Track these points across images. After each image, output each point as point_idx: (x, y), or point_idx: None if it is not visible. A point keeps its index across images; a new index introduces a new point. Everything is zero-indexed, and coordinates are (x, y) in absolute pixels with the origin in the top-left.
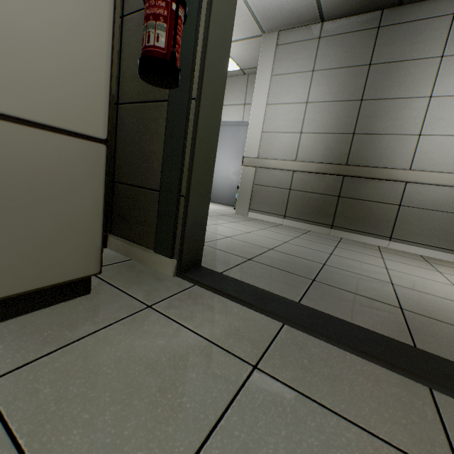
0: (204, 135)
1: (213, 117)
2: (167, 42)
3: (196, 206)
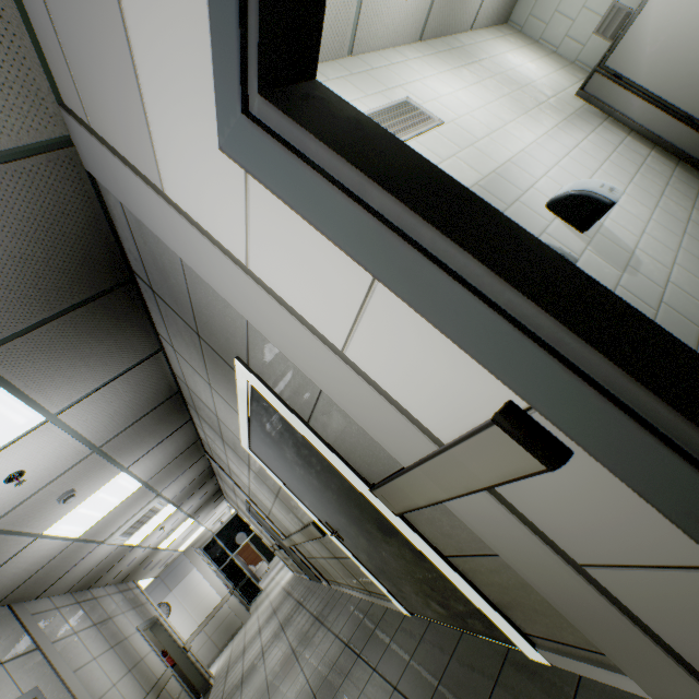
0: (185, 666)
1: (185, 661)
2: (169, 663)
3: (196, 679)
